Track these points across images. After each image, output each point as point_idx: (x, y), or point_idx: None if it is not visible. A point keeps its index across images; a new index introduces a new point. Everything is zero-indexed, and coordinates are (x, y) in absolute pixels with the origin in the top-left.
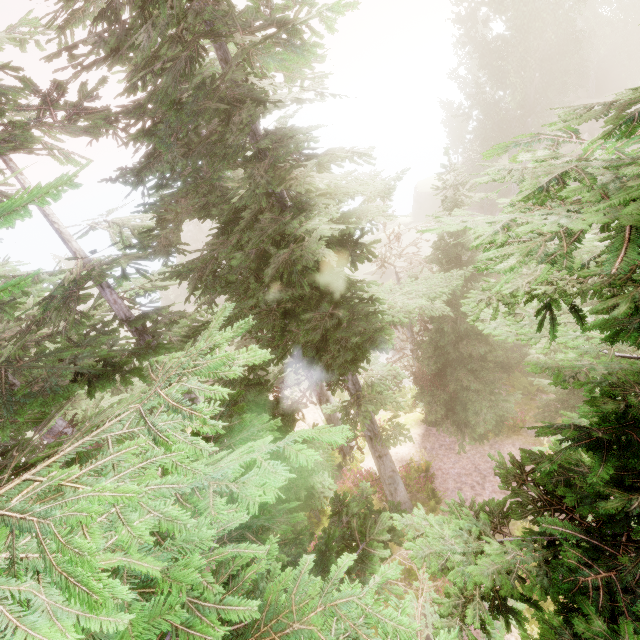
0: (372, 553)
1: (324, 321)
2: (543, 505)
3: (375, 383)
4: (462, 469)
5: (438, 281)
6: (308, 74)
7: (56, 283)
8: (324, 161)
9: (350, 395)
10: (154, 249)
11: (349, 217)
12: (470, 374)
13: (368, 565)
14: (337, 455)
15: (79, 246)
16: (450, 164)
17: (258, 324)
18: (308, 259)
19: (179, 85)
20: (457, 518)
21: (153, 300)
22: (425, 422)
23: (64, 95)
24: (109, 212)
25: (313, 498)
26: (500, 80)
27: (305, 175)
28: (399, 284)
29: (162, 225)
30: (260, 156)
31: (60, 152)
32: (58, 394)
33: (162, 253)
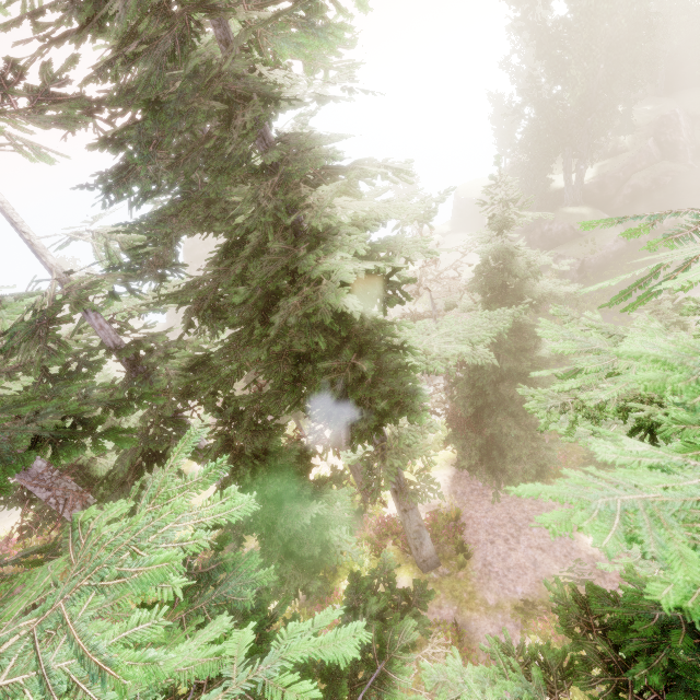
0: (392, 679)
1: (345, 374)
2: (616, 670)
3: (403, 434)
4: (495, 519)
5: (482, 321)
6: (334, 63)
7: (30, 303)
8: (350, 177)
9: (374, 445)
10: (145, 270)
11: (379, 250)
12: (511, 419)
13: (387, 689)
14: (358, 498)
15: (56, 261)
16: (501, 176)
17: (266, 371)
18: (324, 312)
19: (173, 68)
20: (503, 673)
21: (148, 325)
22: (457, 466)
23: (24, 77)
24: (95, 219)
25: (329, 552)
26: (559, 72)
27: (323, 204)
28: (434, 312)
29: (155, 240)
30: (270, 168)
31: (29, 146)
32: (10, 465)
33: (154, 276)
